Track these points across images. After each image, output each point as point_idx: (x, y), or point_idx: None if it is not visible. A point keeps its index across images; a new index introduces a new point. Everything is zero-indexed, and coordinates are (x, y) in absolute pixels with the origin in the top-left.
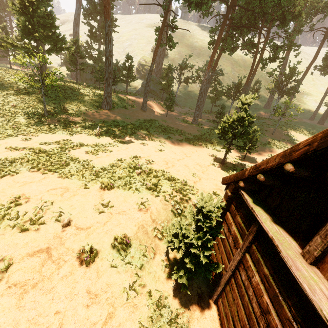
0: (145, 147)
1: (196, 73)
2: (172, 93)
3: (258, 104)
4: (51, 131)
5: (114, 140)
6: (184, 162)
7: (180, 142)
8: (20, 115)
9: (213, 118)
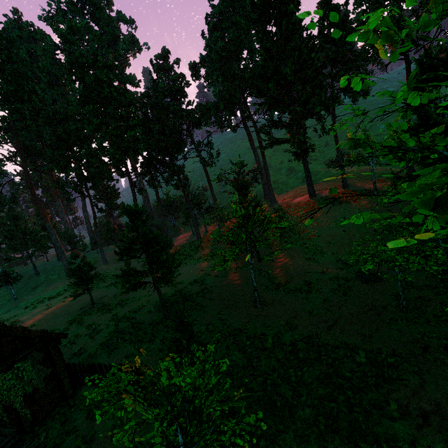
0: (43, 308)
1: (178, 201)
2: (162, 228)
3: (262, 197)
4: (3, 313)
5: (29, 309)
6: (47, 315)
7: (98, 289)
8: (1, 305)
9: (186, 241)
